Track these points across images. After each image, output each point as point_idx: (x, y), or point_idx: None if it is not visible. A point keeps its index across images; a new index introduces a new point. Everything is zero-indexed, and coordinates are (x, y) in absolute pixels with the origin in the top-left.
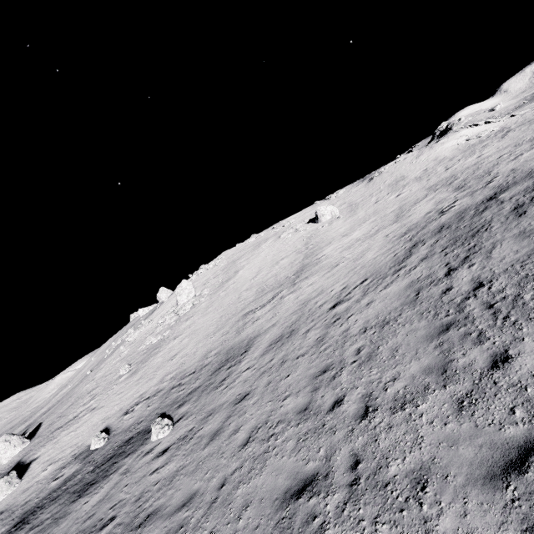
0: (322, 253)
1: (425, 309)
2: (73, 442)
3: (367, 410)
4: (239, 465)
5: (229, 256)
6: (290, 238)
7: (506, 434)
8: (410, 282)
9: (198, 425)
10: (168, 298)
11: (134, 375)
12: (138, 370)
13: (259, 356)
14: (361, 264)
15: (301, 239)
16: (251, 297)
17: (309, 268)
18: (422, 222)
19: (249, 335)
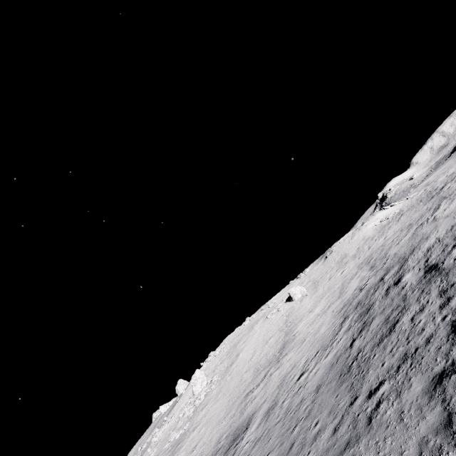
0: (296, 329)
1: (337, 372)
2: None
3: (302, 447)
4: None
5: (231, 340)
6: (274, 317)
7: (344, 439)
8: (336, 352)
9: None
10: (186, 389)
11: None
12: None
13: (255, 430)
14: (317, 338)
15: (282, 317)
16: (250, 378)
17: (288, 344)
18: (351, 298)
19: (249, 414)
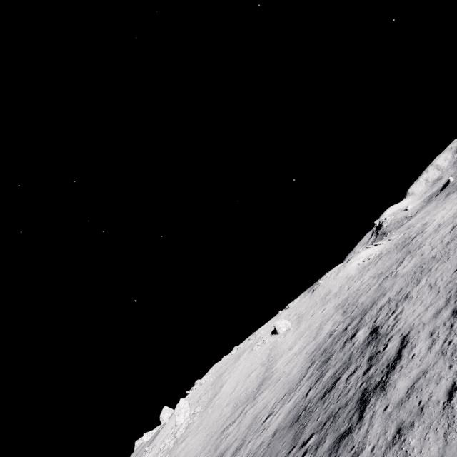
0: (275, 366)
1: (290, 420)
2: None
3: None
4: None
5: (217, 370)
6: (259, 350)
7: None
8: (296, 398)
9: None
10: (169, 418)
11: None
12: None
13: None
14: (288, 379)
15: (266, 350)
16: (228, 413)
17: (266, 381)
18: (321, 342)
19: (221, 451)
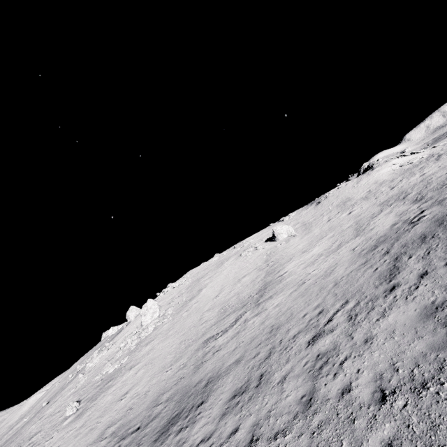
0: (284, 269)
1: None
2: None
3: None
4: None
5: (194, 274)
6: (250, 256)
7: None
8: (423, 308)
9: None
10: (135, 317)
11: (78, 419)
12: (84, 412)
13: (219, 417)
14: (333, 281)
15: (261, 256)
16: (213, 319)
17: (272, 286)
18: (392, 233)
19: (208, 374)
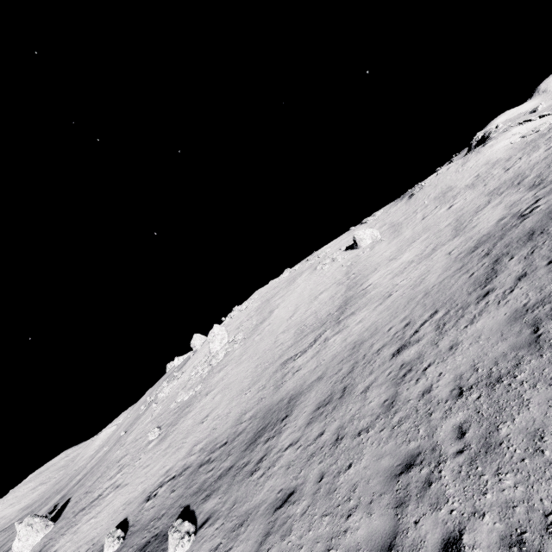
0: (368, 282)
1: None
2: (90, 535)
3: None
4: None
5: (263, 295)
6: (328, 268)
7: None
8: (513, 312)
9: (227, 540)
10: (202, 345)
11: (163, 442)
12: (167, 435)
13: (305, 426)
14: (423, 291)
15: (340, 268)
16: (289, 340)
17: (354, 301)
18: (496, 231)
19: (290, 392)
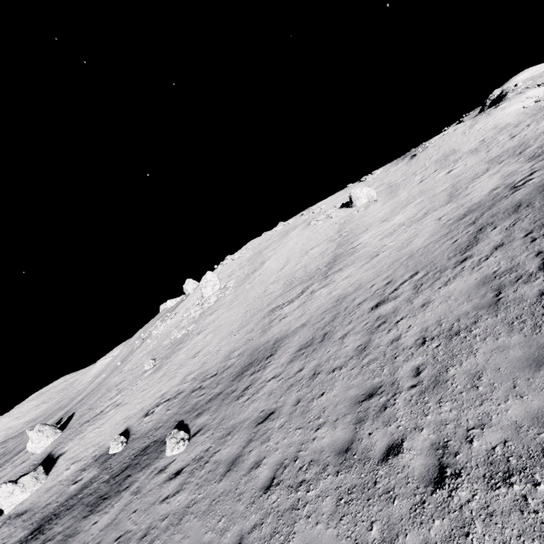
0: (358, 241)
1: (515, 318)
2: (96, 441)
3: (443, 473)
4: (259, 520)
5: (256, 246)
6: (321, 225)
7: None
8: (483, 277)
9: (216, 445)
10: (194, 290)
11: (158, 372)
12: (161, 366)
13: (287, 363)
14: (408, 253)
15: (333, 225)
16: (278, 291)
17: (343, 258)
18: (487, 200)
19: (276, 335)
